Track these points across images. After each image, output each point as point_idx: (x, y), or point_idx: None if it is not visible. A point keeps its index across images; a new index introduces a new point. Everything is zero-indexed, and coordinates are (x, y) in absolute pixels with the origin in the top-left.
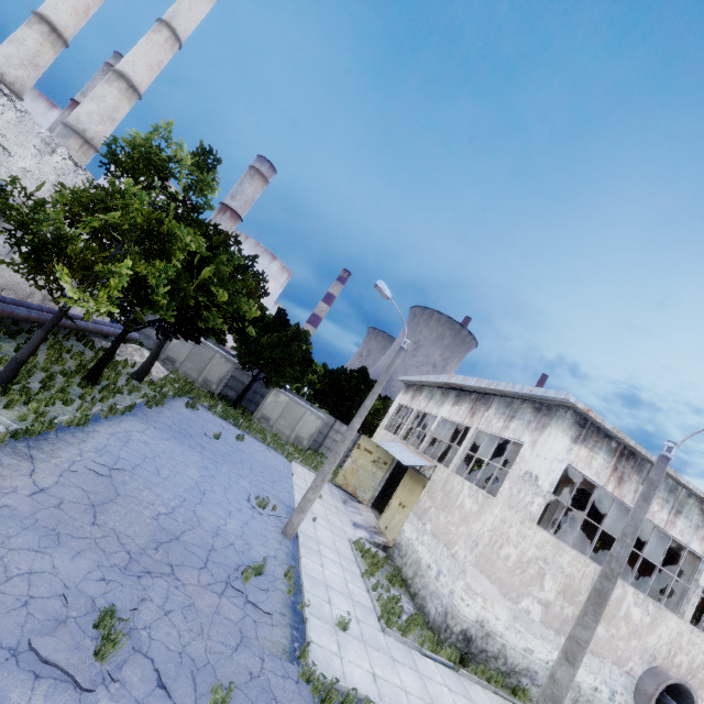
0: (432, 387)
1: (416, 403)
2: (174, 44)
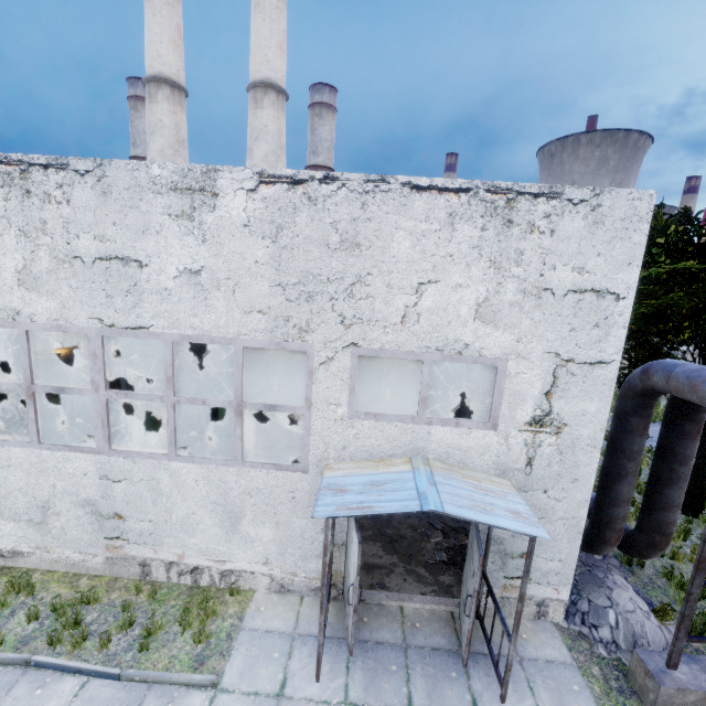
0: None
1: None
2: None
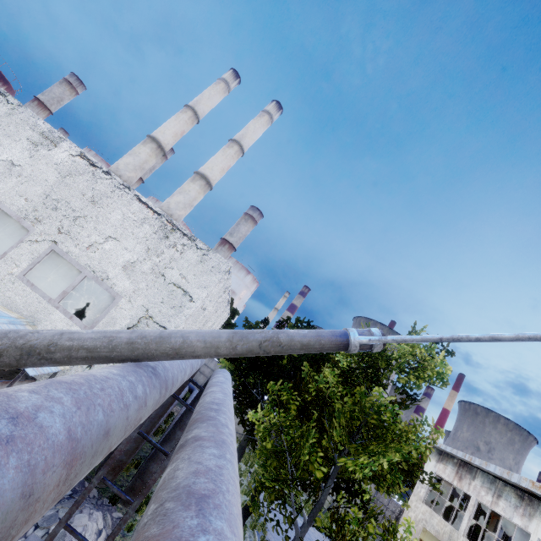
0: (492, 476)
1: (470, 488)
2: (239, 154)
